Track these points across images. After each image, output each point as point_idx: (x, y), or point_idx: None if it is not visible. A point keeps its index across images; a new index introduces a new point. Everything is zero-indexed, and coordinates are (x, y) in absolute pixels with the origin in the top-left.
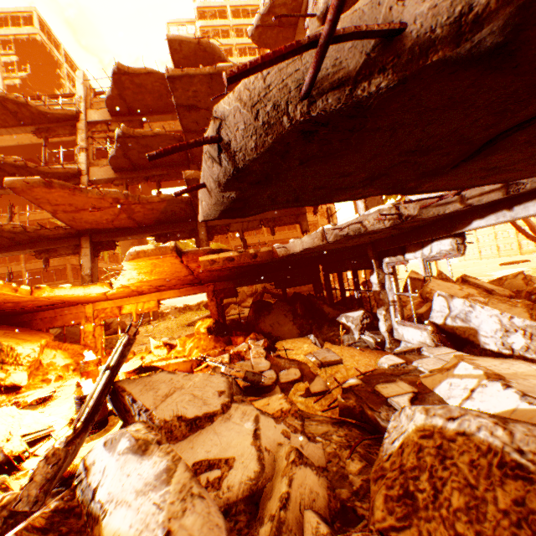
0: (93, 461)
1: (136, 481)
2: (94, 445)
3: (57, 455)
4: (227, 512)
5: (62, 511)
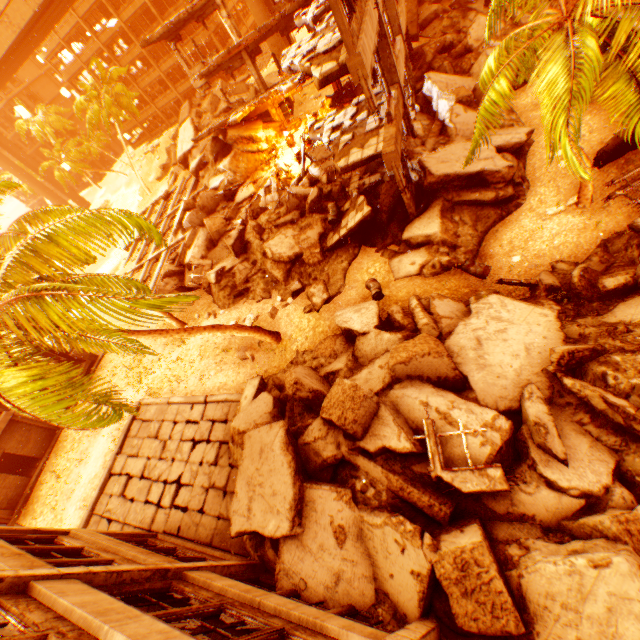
0: (310, 170)
1: (316, 171)
2: (305, 167)
3: (303, 170)
4: (333, 174)
5: (309, 175)
